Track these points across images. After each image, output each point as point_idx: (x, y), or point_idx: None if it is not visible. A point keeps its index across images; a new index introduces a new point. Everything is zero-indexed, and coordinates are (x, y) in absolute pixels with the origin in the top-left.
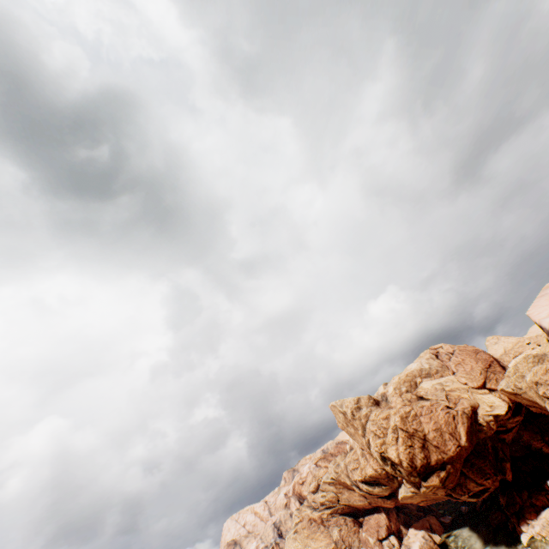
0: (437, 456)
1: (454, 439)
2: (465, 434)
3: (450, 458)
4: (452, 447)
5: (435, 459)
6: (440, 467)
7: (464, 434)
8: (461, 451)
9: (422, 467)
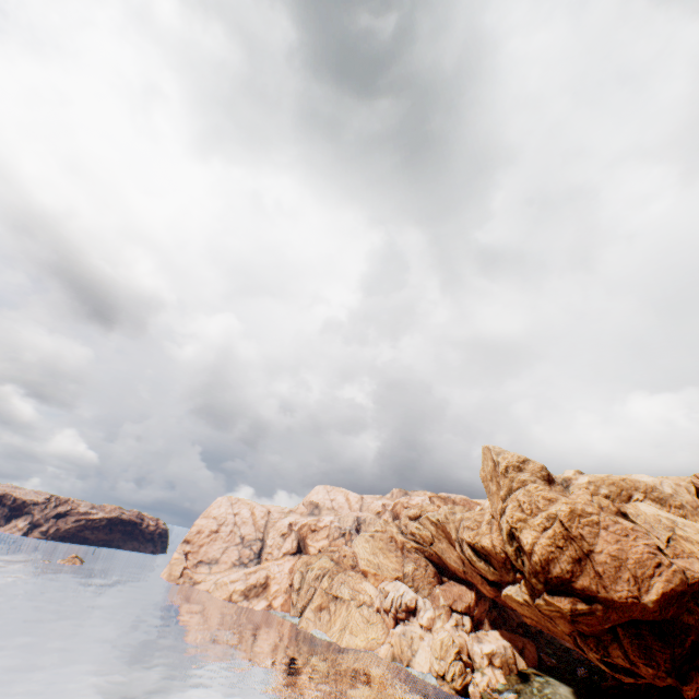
0: (590, 585)
1: (634, 586)
2: (659, 594)
3: (609, 600)
4: (623, 591)
5: (584, 584)
6: (584, 597)
7: (658, 593)
8: (633, 605)
9: (557, 579)
